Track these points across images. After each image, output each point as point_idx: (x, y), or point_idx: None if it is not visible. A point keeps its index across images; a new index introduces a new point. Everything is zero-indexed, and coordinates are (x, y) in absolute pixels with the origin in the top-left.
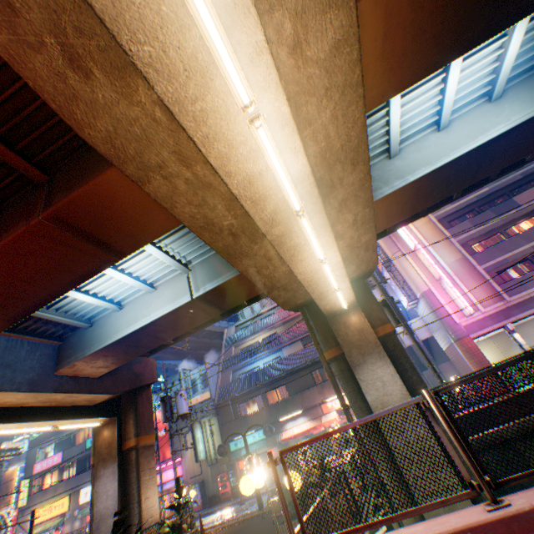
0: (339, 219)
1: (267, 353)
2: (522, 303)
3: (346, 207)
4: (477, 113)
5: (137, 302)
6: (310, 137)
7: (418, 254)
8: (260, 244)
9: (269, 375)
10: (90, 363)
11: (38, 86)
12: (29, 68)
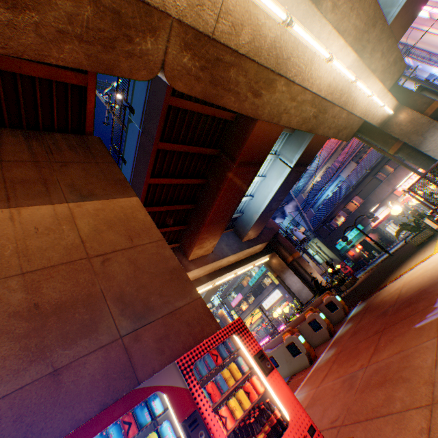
0: (370, 62)
1: (329, 184)
2: None
3: (374, 52)
4: None
5: (259, 189)
6: (346, 37)
7: (436, 18)
8: (328, 112)
9: (340, 196)
10: (253, 230)
11: (246, 113)
12: (243, 110)
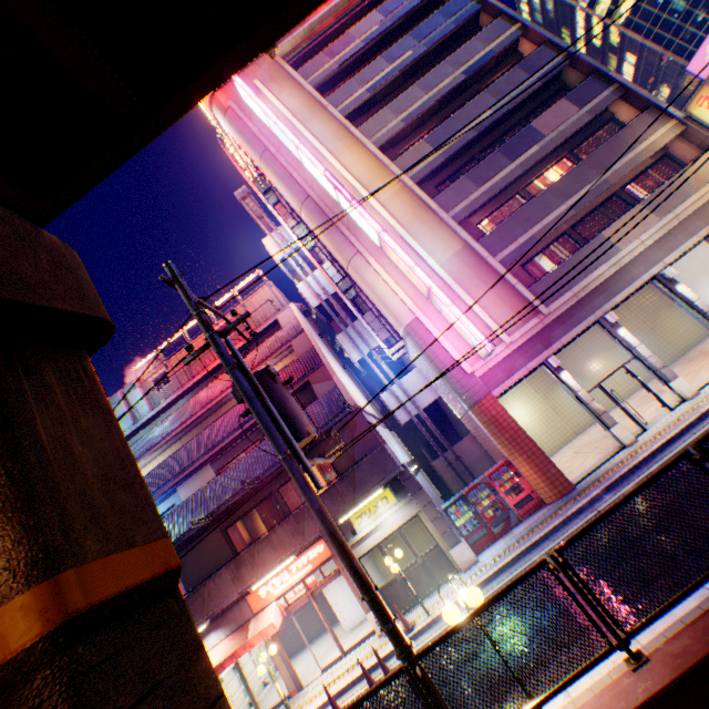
0: None
1: None
2: (568, 313)
3: None
4: None
5: None
6: None
7: (388, 251)
8: None
9: None
10: None
11: None
12: None
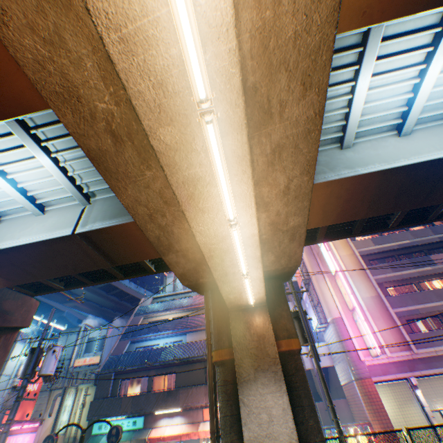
0: (268, 176)
1: (170, 333)
2: (429, 359)
3: (281, 160)
4: None
5: (17, 221)
6: None
7: (337, 279)
8: (156, 170)
9: (162, 358)
10: None
11: None
12: None
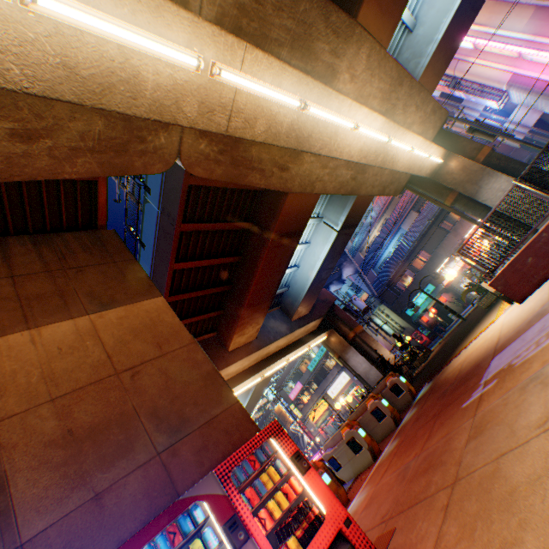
0: (405, 117)
1: (390, 239)
2: None
3: (407, 107)
4: None
5: (304, 258)
6: (372, 100)
7: (481, 49)
8: (367, 171)
9: (403, 252)
10: (303, 306)
11: (275, 188)
12: (271, 185)
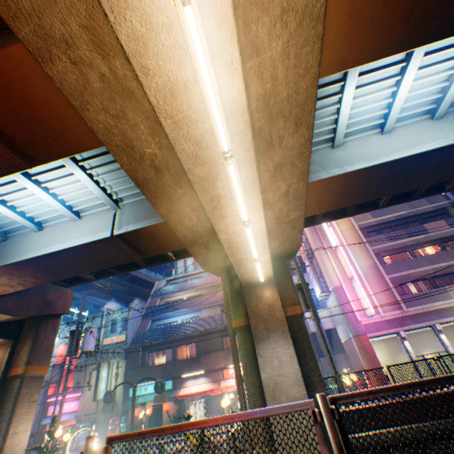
0: (272, 185)
1: (187, 310)
2: (416, 315)
3: (281, 173)
4: (419, 126)
5: (58, 227)
6: (256, 70)
7: (338, 252)
8: (186, 188)
9: (183, 331)
10: None
11: None
12: None
